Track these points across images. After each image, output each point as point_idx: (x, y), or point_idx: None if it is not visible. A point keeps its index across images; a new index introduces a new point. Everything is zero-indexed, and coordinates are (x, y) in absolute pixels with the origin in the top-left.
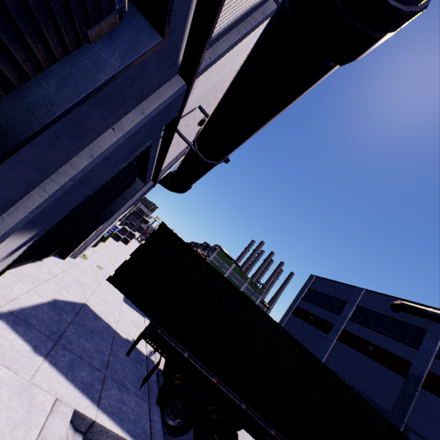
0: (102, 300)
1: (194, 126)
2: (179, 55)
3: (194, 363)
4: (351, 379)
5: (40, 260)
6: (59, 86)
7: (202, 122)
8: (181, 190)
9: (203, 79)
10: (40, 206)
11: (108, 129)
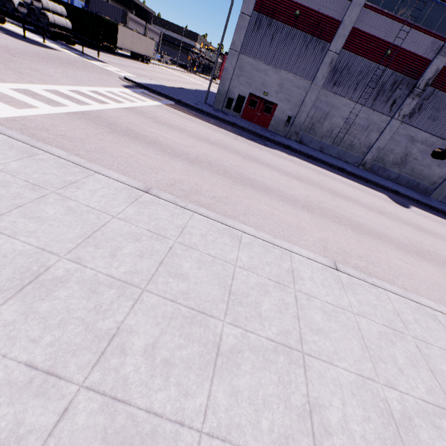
0: None
1: None
2: None
3: None
4: None
5: None
6: None
7: None
8: None
9: None
10: None
11: None
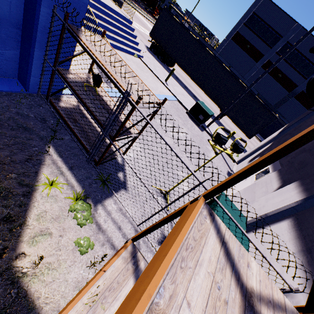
0: None
1: None
2: None
3: None
4: (260, 91)
5: None
6: None
7: None
8: None
9: None
10: None
11: None
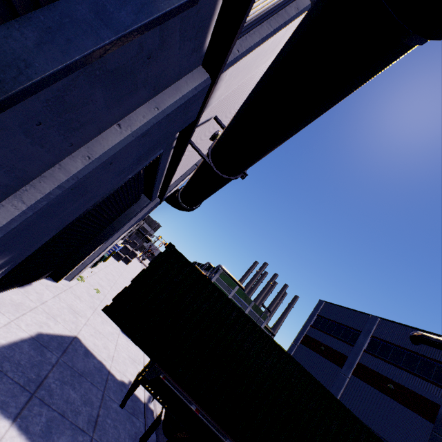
0: (96, 331)
1: (206, 140)
2: (206, 37)
3: (203, 419)
4: (371, 423)
5: (29, 283)
6: (40, 41)
7: (215, 136)
8: (189, 208)
9: (228, 76)
10: (14, 221)
11: (112, 125)
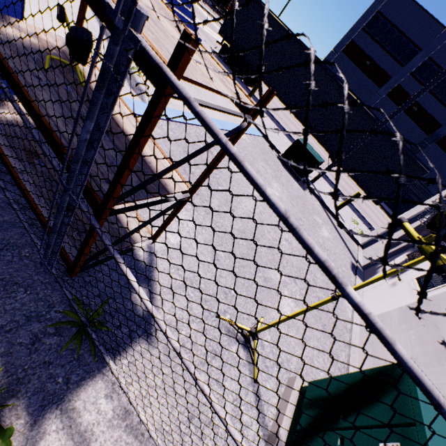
0: None
1: None
2: None
3: None
4: None
5: None
6: None
7: None
8: None
9: None
10: None
11: None
